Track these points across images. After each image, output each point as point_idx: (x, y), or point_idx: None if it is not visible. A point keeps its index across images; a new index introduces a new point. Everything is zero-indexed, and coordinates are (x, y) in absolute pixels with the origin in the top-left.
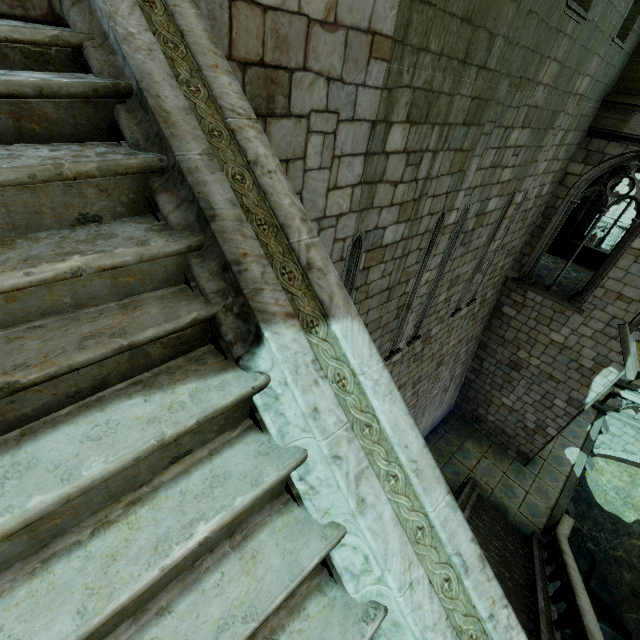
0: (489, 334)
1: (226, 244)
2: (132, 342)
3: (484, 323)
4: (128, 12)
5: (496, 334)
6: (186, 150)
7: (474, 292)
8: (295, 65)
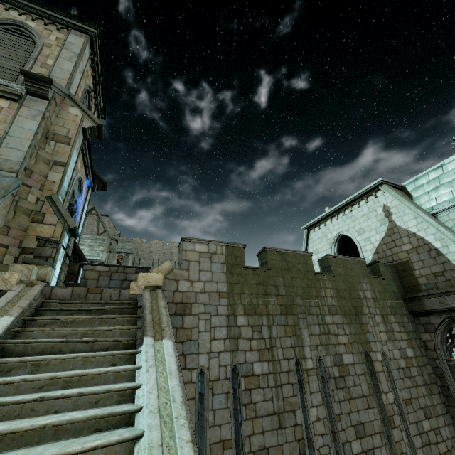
0: None
1: (145, 324)
2: (118, 339)
3: None
4: (147, 295)
5: None
6: (146, 311)
7: None
8: (192, 302)
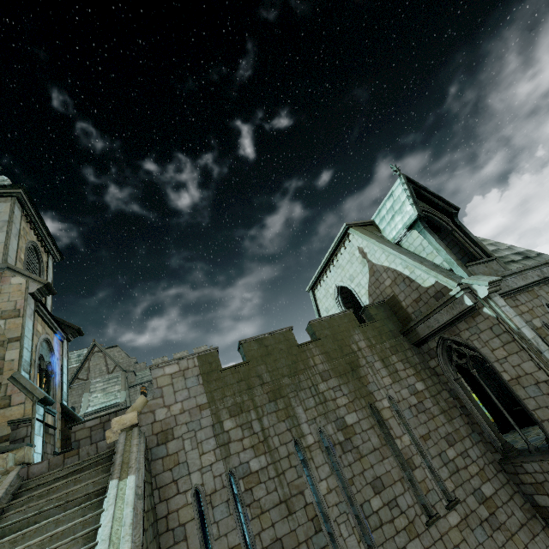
0: None
1: (113, 469)
2: (88, 492)
3: (544, 534)
4: (122, 438)
5: None
6: (117, 456)
7: (445, 491)
8: (173, 426)
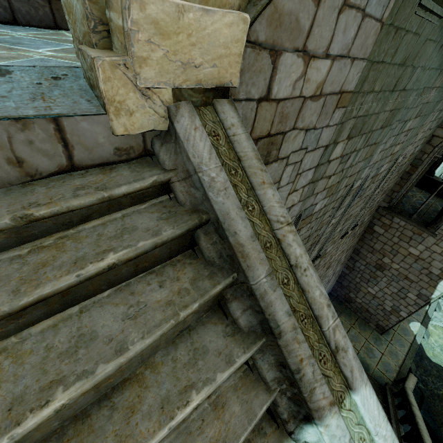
0: (362, 244)
1: (290, 356)
2: None
3: (359, 236)
4: (208, 157)
5: (367, 244)
6: (257, 277)
7: (357, 220)
8: (288, 128)
